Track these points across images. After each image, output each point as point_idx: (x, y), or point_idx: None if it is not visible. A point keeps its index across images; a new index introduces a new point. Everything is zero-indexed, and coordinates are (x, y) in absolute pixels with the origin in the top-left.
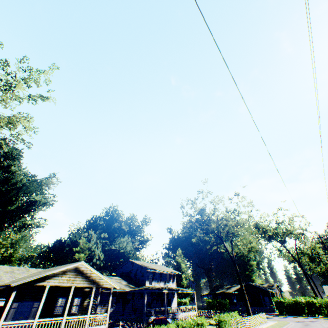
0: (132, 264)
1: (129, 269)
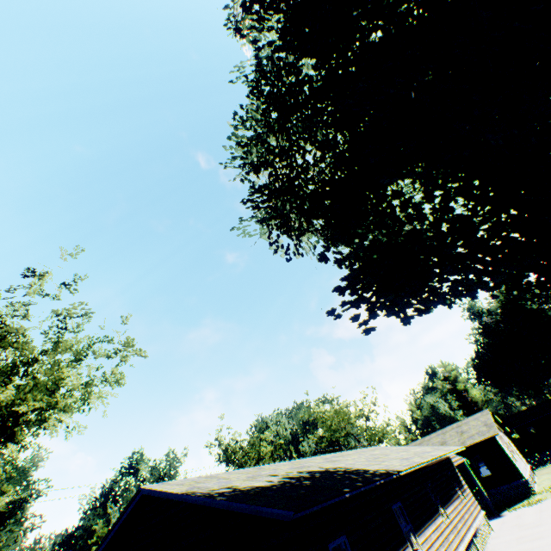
0: None
1: None
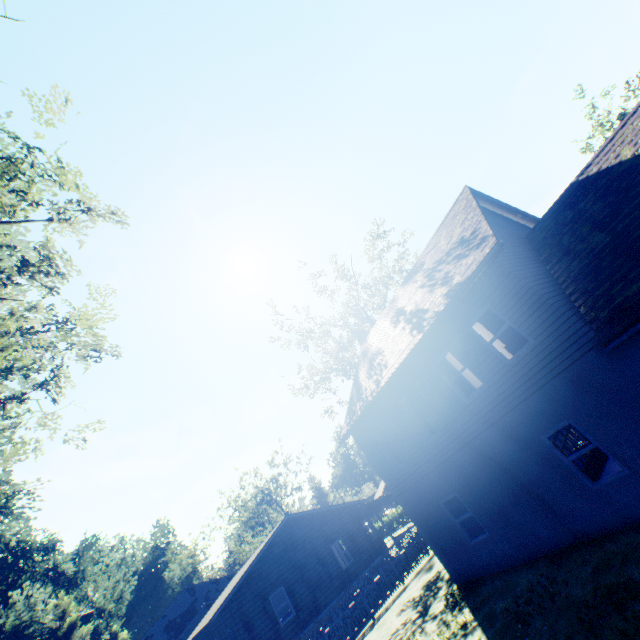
0: (193, 591)
1: (189, 603)
